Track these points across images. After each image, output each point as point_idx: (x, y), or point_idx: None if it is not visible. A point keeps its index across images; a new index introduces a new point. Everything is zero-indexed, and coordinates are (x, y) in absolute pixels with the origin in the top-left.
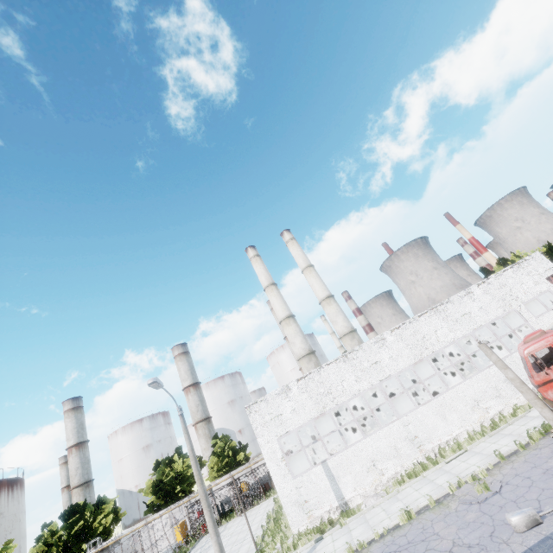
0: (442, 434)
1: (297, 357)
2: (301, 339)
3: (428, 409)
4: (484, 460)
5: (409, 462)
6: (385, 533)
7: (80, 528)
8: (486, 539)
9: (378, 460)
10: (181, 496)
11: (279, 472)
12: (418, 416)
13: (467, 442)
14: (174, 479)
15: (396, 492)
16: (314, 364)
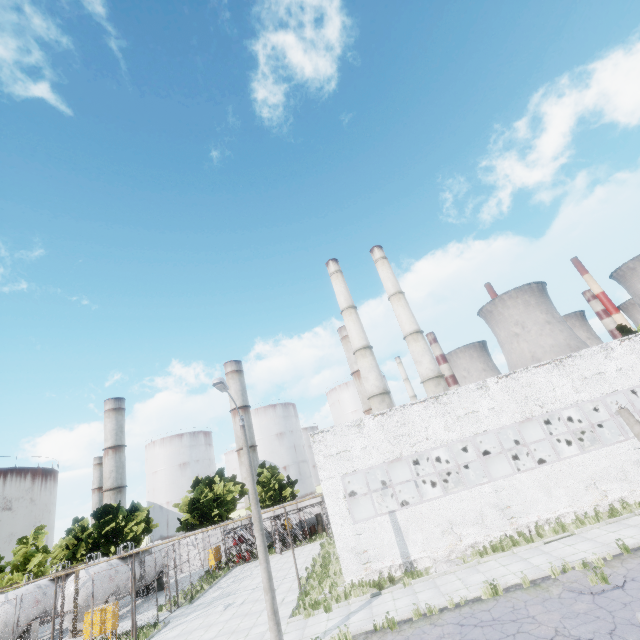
0: (543, 510)
1: (368, 395)
2: (377, 375)
3: (529, 477)
4: (598, 549)
5: (495, 534)
6: (462, 604)
7: (111, 530)
8: (604, 636)
9: (458, 523)
10: (217, 520)
11: (338, 512)
12: (515, 484)
13: (576, 525)
14: (213, 502)
15: (476, 563)
16: (387, 406)
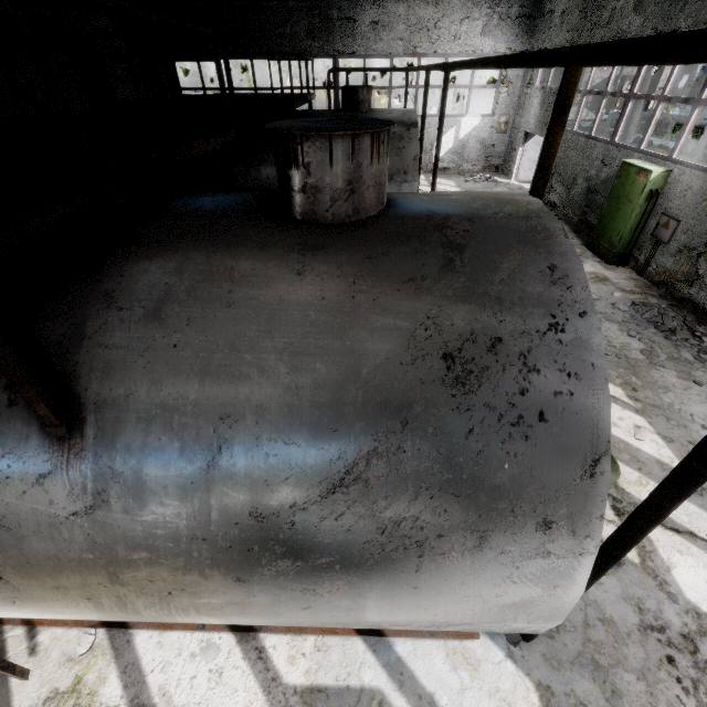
0: None
1: None
2: None
3: None
4: None
5: None
6: None
7: None
8: None
9: None
10: None
11: None
12: None
13: None
14: None
15: None
16: None
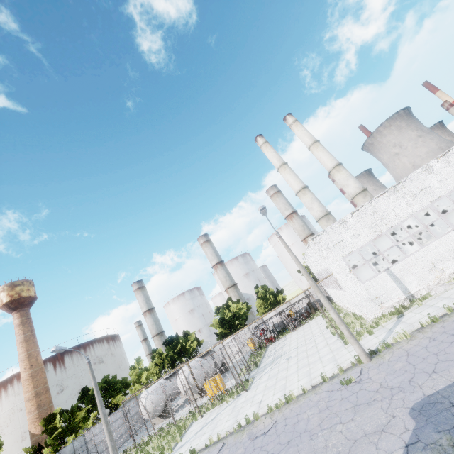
0: None
1: (316, 219)
2: (318, 204)
3: None
4: None
5: None
6: None
7: (179, 349)
8: None
9: (438, 262)
10: (239, 327)
11: (349, 280)
12: None
13: None
14: (232, 317)
15: None
16: (333, 221)
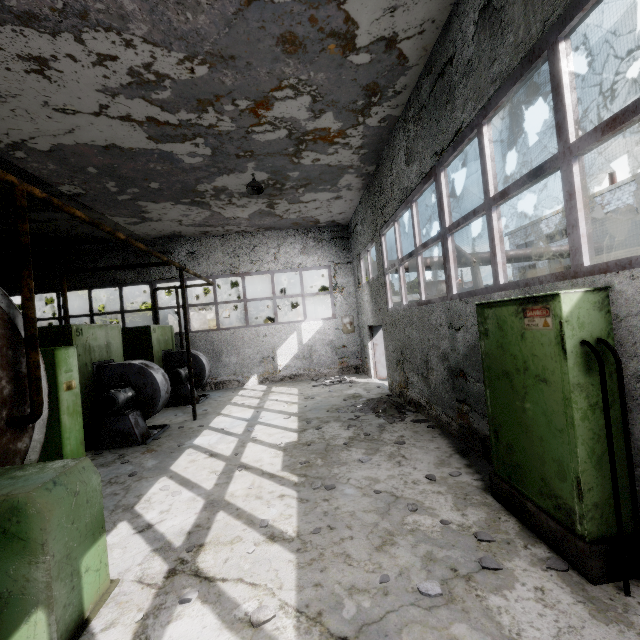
0: None
1: None
2: None
3: None
4: None
5: None
6: None
7: None
8: None
9: None
10: None
11: None
12: None
13: None
14: None
15: None
16: None
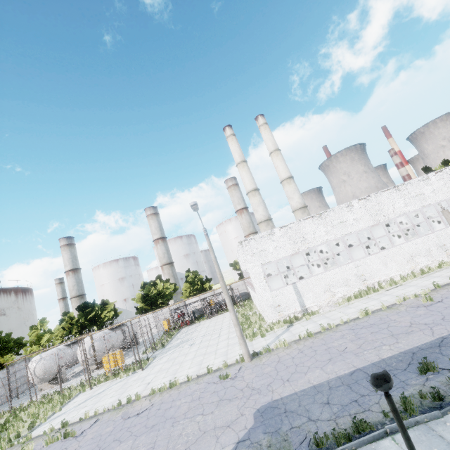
0: (382, 275)
1: (258, 221)
2: (263, 208)
3: (375, 258)
4: (420, 289)
5: (354, 290)
6: (348, 321)
7: (92, 317)
8: (439, 321)
9: (333, 286)
10: (161, 306)
11: (261, 286)
12: (367, 262)
13: (403, 280)
14: (157, 295)
15: (347, 305)
16: (271, 228)
